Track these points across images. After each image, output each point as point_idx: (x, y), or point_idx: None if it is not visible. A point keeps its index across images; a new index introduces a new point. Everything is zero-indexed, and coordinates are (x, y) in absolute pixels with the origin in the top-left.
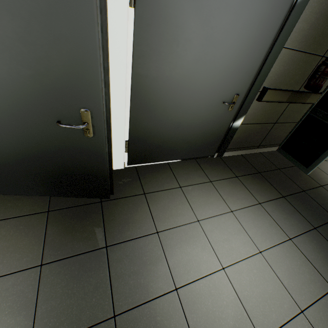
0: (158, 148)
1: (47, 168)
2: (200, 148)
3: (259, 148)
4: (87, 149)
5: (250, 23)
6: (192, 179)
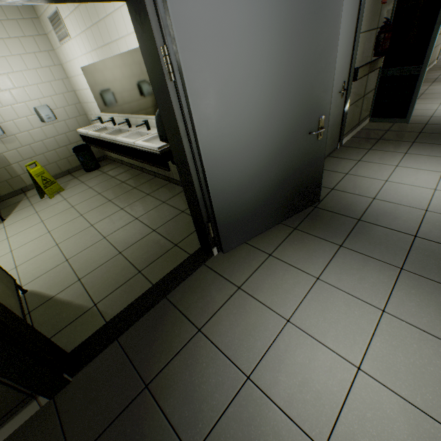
0: None
1: (288, 188)
2: (330, 143)
3: (359, 125)
4: (315, 153)
5: (344, 26)
6: (346, 166)
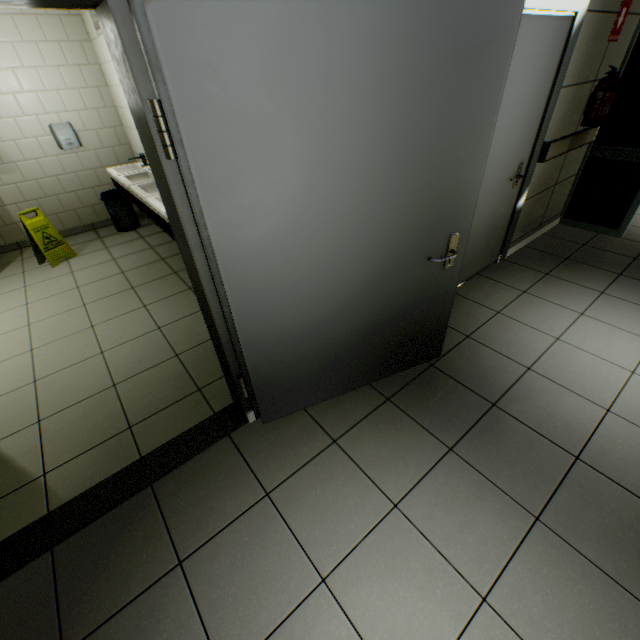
0: None
1: (386, 336)
2: (484, 254)
3: (541, 229)
4: (439, 287)
5: (533, 76)
6: (501, 298)
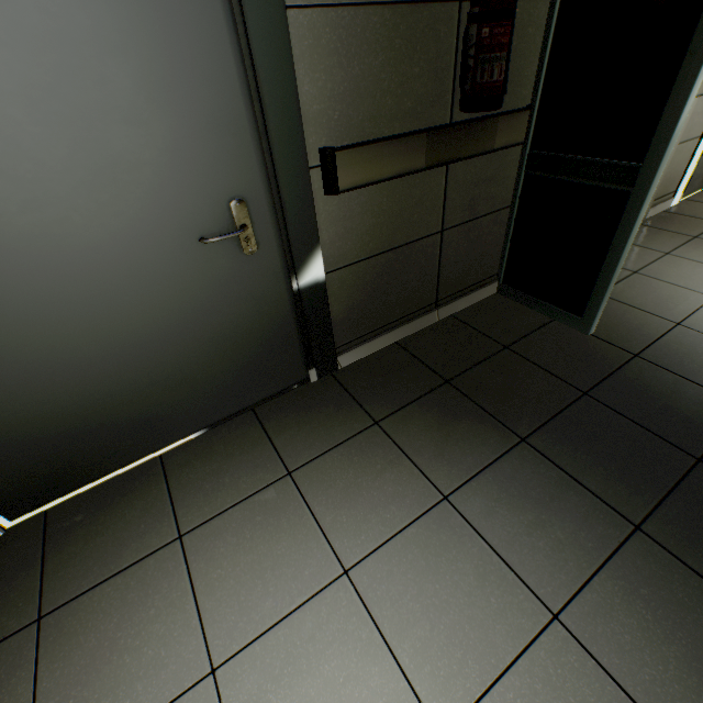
0: (82, 439)
1: None
2: (243, 379)
3: (442, 307)
4: None
5: None
6: (230, 488)
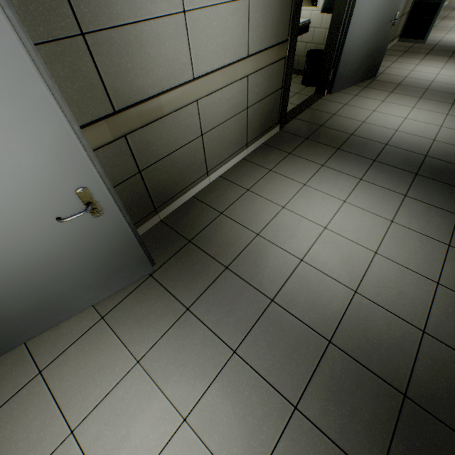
0: None
1: (368, 59)
2: None
3: (392, 42)
4: (387, 38)
5: None
6: (387, 64)
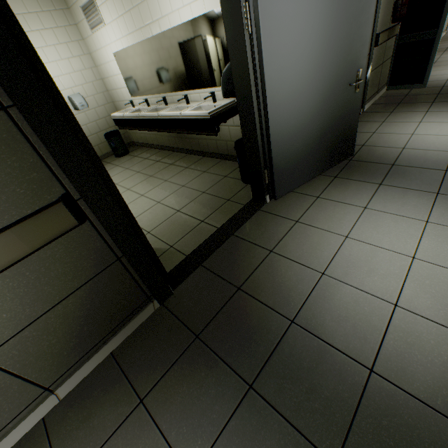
0: None
1: (329, 139)
2: None
3: (378, 93)
4: (353, 105)
5: None
6: (372, 127)
